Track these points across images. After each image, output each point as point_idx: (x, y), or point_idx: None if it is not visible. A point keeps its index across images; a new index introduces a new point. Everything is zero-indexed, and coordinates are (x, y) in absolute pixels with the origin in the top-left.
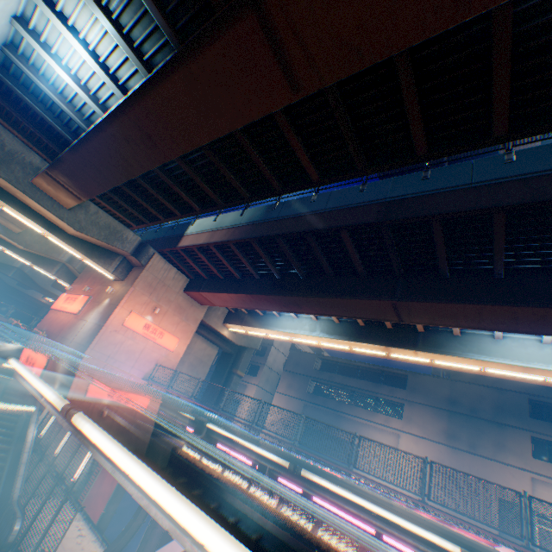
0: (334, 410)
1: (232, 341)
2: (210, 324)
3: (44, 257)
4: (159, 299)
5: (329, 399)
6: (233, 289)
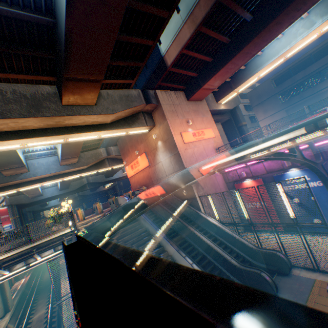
0: (312, 95)
1: (227, 111)
2: (212, 109)
3: (97, 163)
4: (183, 116)
5: (303, 93)
6: (232, 54)
